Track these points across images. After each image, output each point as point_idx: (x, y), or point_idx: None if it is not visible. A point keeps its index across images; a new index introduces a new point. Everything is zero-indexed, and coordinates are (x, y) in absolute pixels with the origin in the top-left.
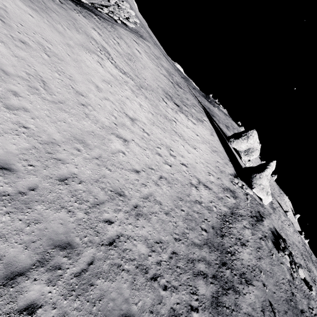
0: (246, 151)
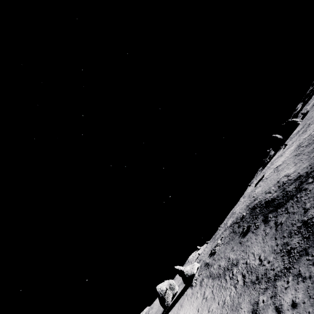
0: (172, 289)
